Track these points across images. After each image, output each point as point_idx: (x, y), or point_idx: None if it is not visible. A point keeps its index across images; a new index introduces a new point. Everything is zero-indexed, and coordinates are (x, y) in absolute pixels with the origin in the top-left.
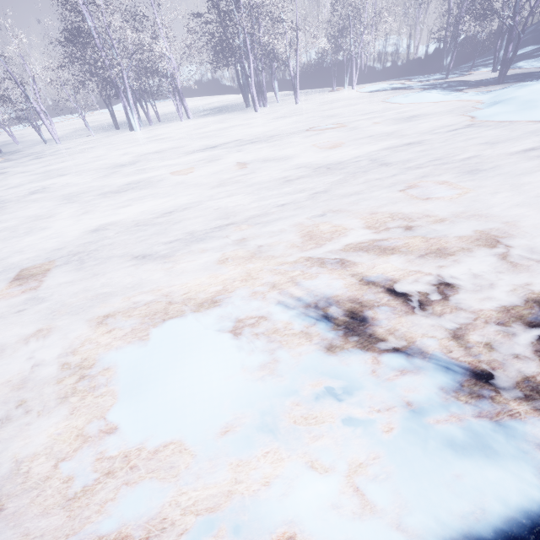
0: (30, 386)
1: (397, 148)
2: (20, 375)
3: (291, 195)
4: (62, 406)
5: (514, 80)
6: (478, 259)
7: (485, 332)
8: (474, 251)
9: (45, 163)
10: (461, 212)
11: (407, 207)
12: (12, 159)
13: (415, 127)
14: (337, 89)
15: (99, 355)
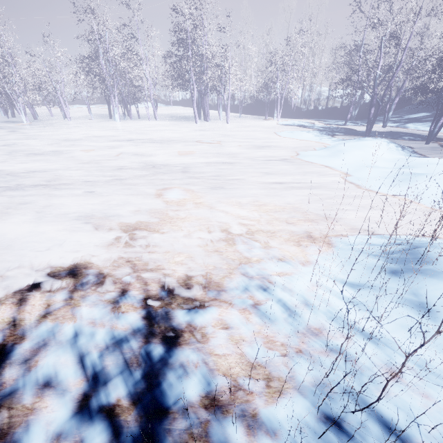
0: None
1: (214, 164)
2: None
3: (104, 177)
4: None
5: (380, 135)
6: (104, 236)
7: (21, 272)
8: (111, 231)
9: (42, 130)
10: (157, 209)
11: (138, 199)
12: (33, 125)
13: (253, 153)
14: (269, 119)
15: None
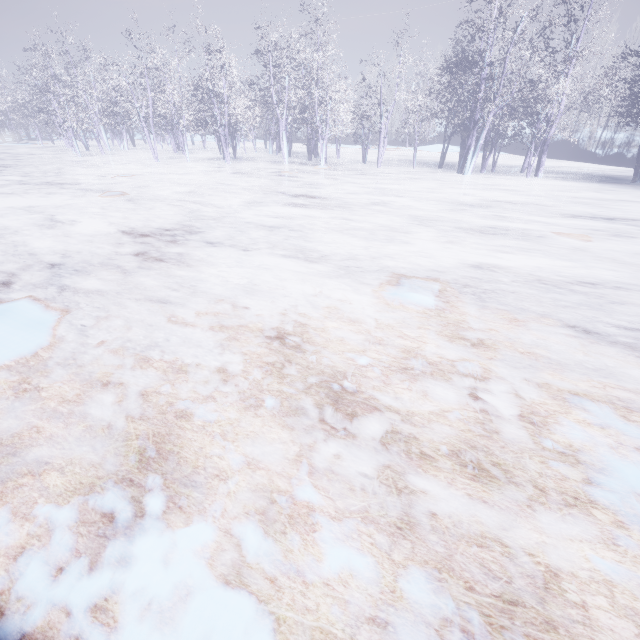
0: (497, 441)
1: None
2: (472, 415)
3: None
4: (581, 514)
5: None
6: None
7: None
8: None
9: (372, 180)
10: None
11: None
12: (337, 170)
13: None
14: None
15: (606, 459)
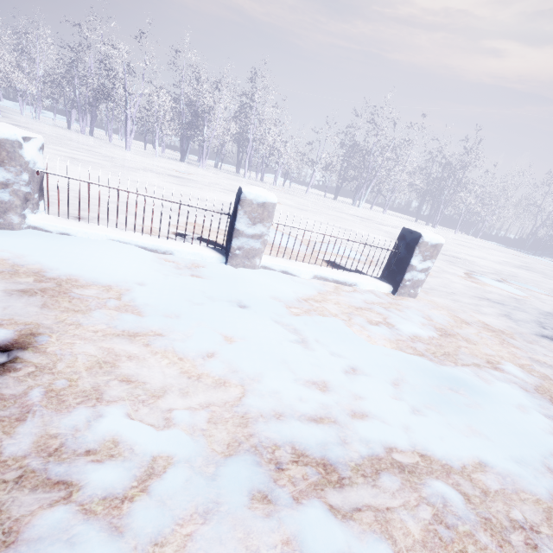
0: None
1: None
2: None
3: None
4: None
5: None
6: None
7: None
8: None
9: (341, 206)
10: None
11: None
12: (294, 192)
13: None
14: (463, 234)
15: None
